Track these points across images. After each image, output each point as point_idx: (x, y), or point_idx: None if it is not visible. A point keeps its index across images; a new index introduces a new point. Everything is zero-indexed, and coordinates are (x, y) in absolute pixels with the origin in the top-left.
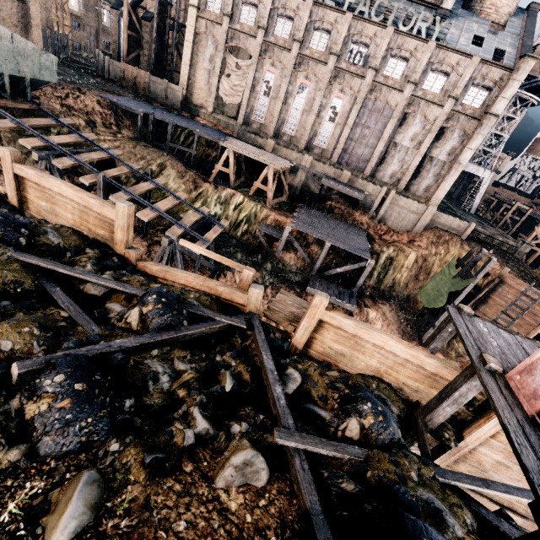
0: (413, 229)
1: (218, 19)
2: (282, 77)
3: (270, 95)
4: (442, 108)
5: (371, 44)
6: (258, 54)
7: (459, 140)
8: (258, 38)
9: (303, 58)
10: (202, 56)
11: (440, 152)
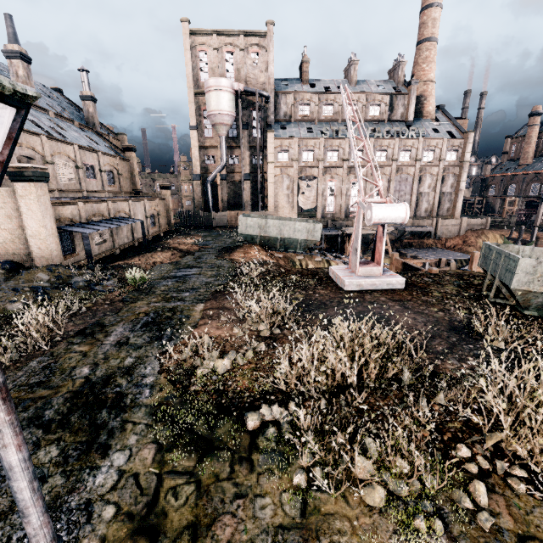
0: (459, 234)
1: (288, 164)
2: (339, 182)
3: (335, 195)
4: (438, 167)
5: (388, 149)
6: (322, 175)
7: (453, 179)
8: (319, 166)
9: (350, 168)
10: (281, 188)
11: (446, 188)
